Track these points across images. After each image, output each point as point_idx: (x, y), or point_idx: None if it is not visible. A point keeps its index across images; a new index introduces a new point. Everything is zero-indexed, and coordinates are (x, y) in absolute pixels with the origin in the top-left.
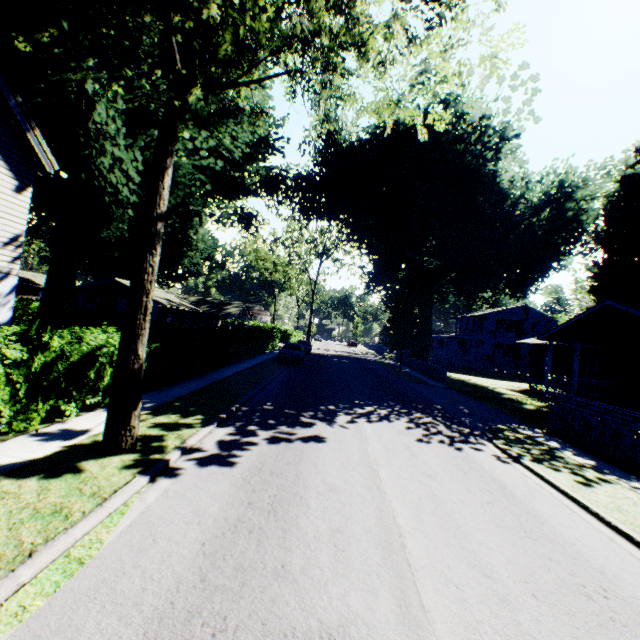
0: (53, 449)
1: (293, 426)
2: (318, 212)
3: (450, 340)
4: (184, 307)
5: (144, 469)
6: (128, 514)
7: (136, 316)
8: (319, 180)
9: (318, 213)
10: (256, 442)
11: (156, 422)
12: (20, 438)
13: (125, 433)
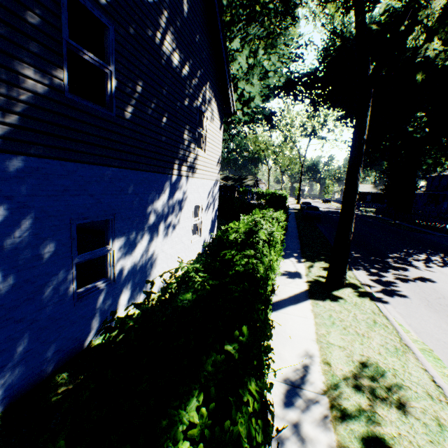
0: (304, 284)
1: (396, 270)
2: (327, 103)
3: (419, 195)
4: (222, 183)
5: (370, 298)
6: (403, 325)
7: (352, 208)
8: (322, 75)
9: (325, 104)
10: (393, 281)
11: (321, 267)
12: (277, 276)
13: (344, 277)
